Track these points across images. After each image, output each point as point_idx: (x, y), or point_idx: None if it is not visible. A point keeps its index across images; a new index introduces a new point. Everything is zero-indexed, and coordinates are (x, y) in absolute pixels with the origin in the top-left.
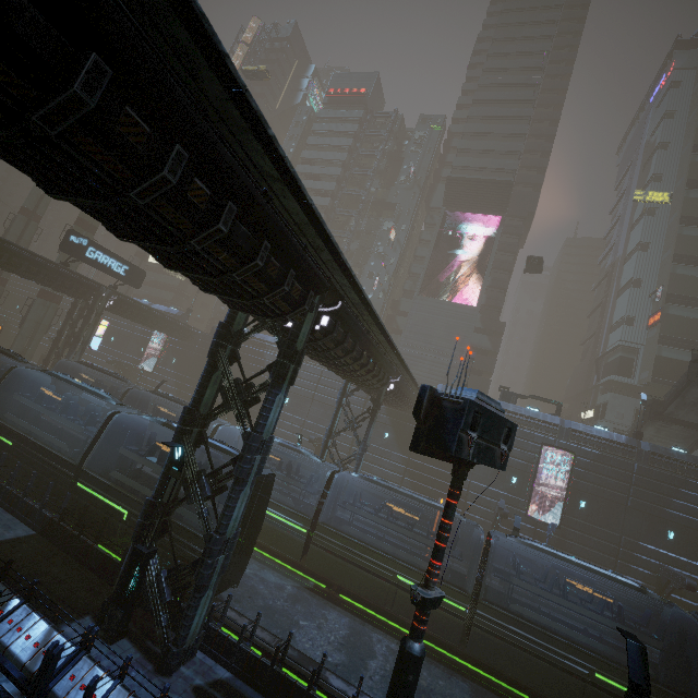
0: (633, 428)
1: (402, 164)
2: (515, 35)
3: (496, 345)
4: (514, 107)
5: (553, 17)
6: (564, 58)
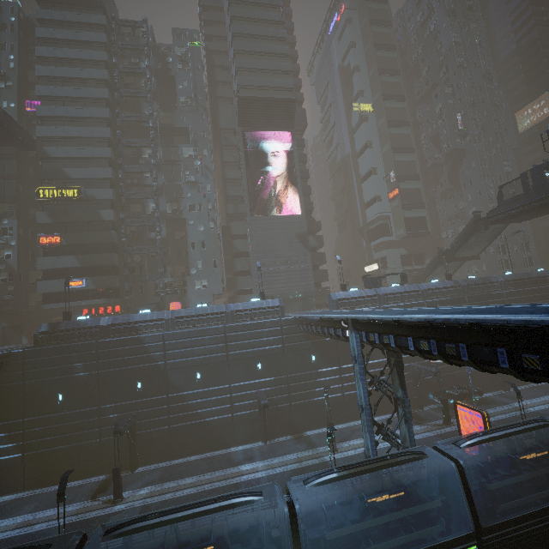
0: (425, 270)
1: (176, 83)
2: None
3: (321, 241)
4: (269, 27)
5: None
6: None
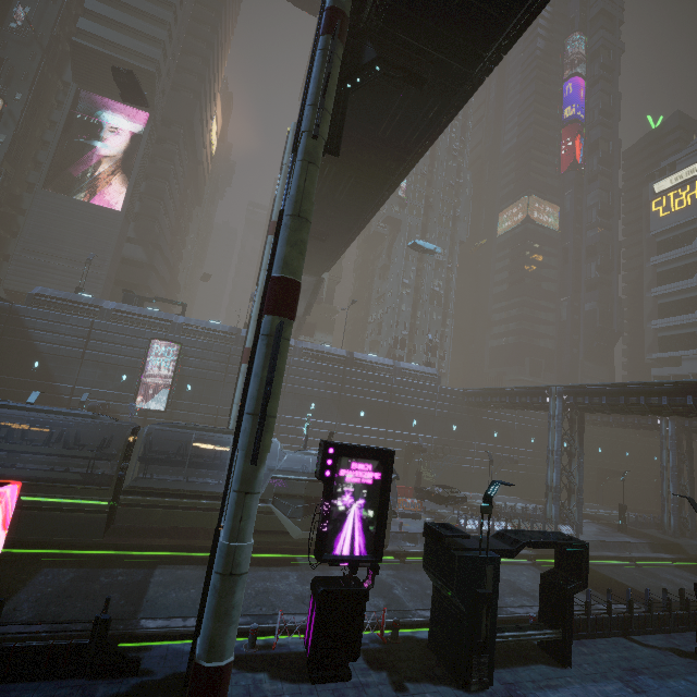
0: None
1: (12, 4)
2: None
3: (152, 257)
4: None
5: None
6: None
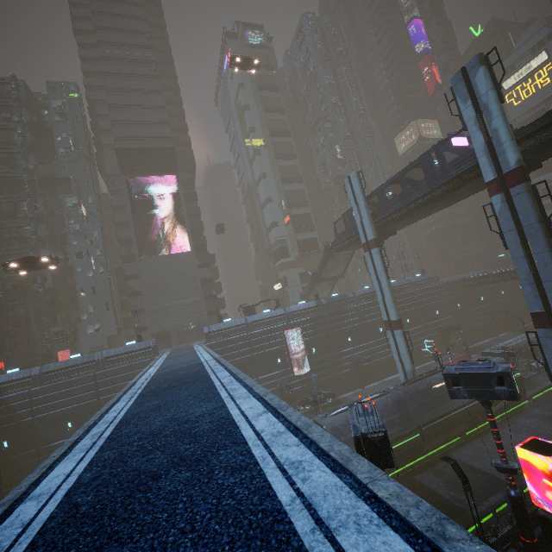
0: (308, 289)
1: (54, 135)
2: (112, 11)
3: (216, 271)
4: (144, 81)
5: (139, 1)
6: (160, 36)
